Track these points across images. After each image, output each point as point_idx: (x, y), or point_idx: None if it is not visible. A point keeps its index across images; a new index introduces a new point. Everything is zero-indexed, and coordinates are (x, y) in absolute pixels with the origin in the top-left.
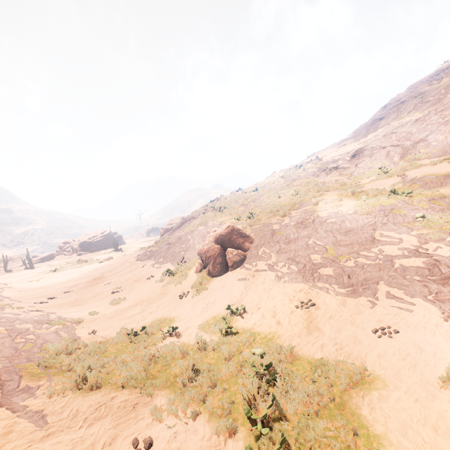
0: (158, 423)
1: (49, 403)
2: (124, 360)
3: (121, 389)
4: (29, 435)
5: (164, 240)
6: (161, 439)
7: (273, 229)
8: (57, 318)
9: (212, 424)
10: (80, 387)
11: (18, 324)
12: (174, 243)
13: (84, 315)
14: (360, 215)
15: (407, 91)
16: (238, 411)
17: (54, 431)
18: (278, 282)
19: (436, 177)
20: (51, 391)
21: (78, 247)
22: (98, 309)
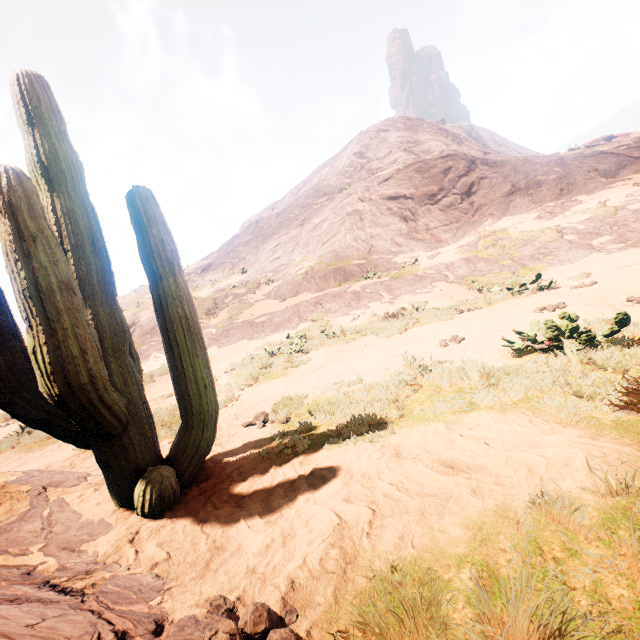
0: None
1: None
2: None
3: None
4: None
5: None
6: None
7: None
8: None
9: None
10: None
11: None
12: None
13: None
14: None
15: (258, 214)
16: None
17: None
18: None
19: (223, 286)
20: None
21: None
22: None
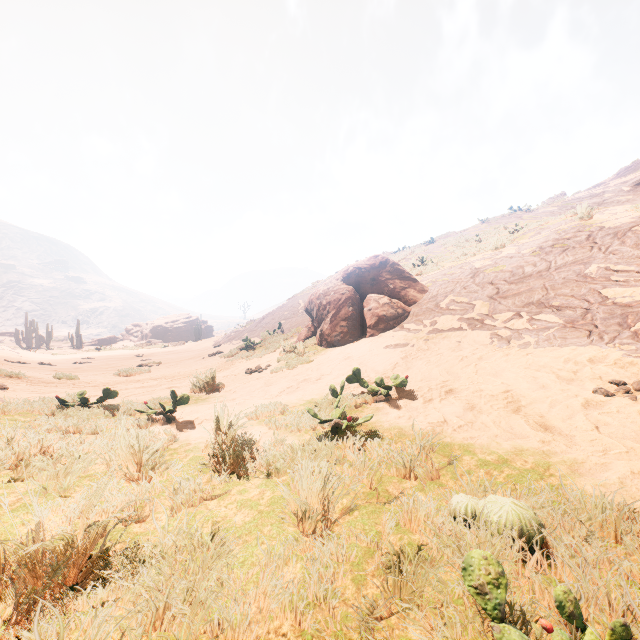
0: None
1: None
2: None
3: None
4: None
5: None
6: None
7: (476, 267)
8: None
9: None
10: None
11: None
12: (272, 312)
13: (45, 376)
14: None
15: None
16: None
17: None
18: (504, 346)
19: None
20: None
21: (149, 332)
22: (86, 377)
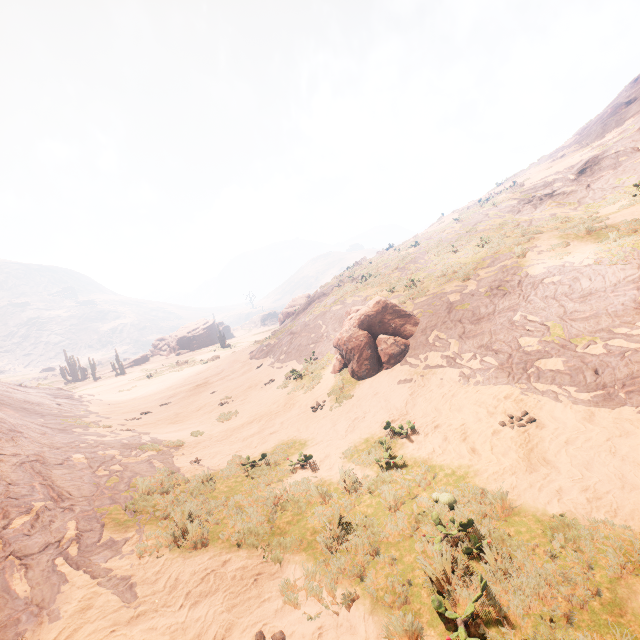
0: (292, 609)
1: (139, 566)
2: (239, 503)
3: (236, 548)
4: (112, 614)
5: (284, 328)
6: (298, 636)
7: (450, 301)
8: (150, 441)
9: (378, 618)
10: (180, 544)
11: (102, 450)
12: (298, 332)
13: (185, 436)
14: (608, 266)
15: None
16: (419, 600)
17: (145, 610)
18: (466, 384)
19: None
20: (142, 548)
21: (176, 344)
22: (203, 428)
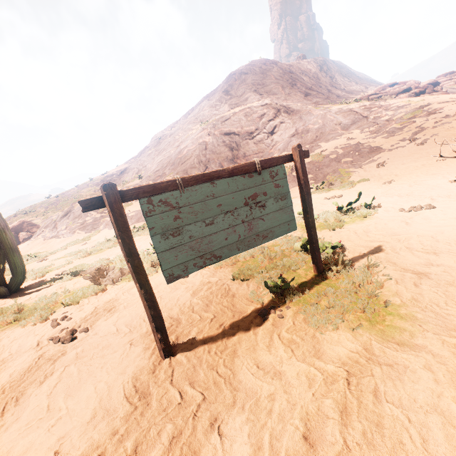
0: None
1: None
2: None
3: None
4: None
5: None
6: None
7: (52, 219)
8: None
9: None
10: None
11: None
12: None
13: None
14: None
15: (162, 131)
16: None
17: None
18: (44, 241)
19: (126, 188)
20: None
21: None
22: None
